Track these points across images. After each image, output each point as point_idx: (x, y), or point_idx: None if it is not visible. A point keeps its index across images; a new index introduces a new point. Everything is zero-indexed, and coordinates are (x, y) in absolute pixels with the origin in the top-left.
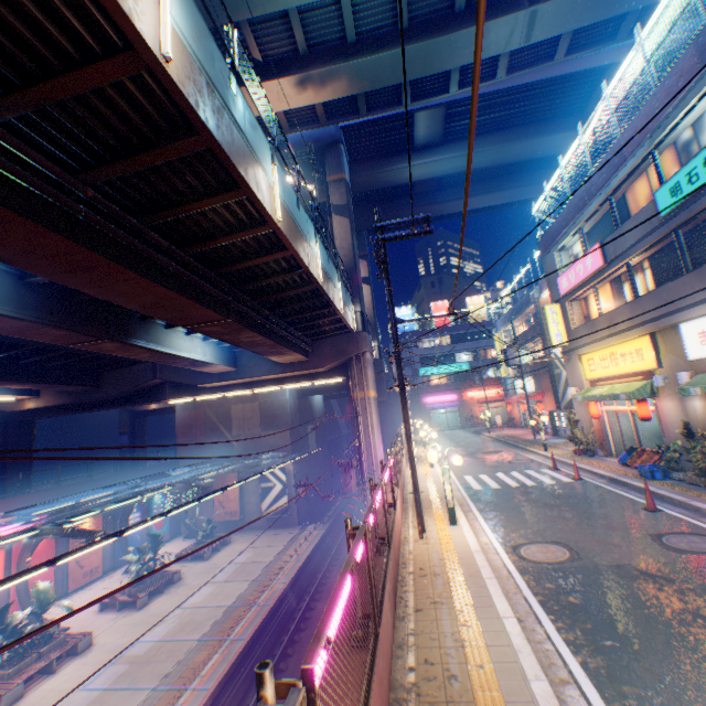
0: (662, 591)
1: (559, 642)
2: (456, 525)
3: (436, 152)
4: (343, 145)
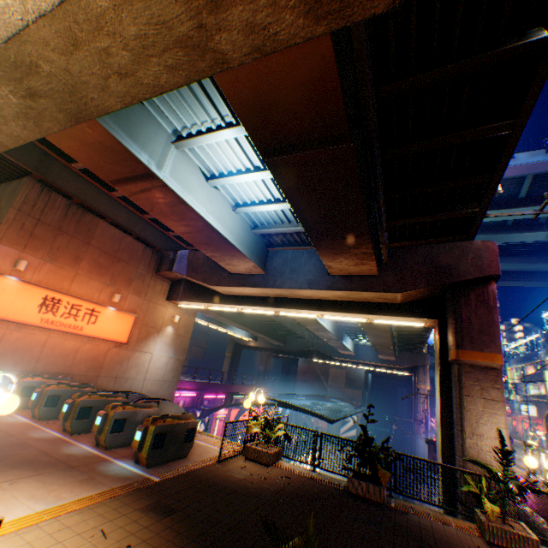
0: None
1: None
2: None
3: None
4: None
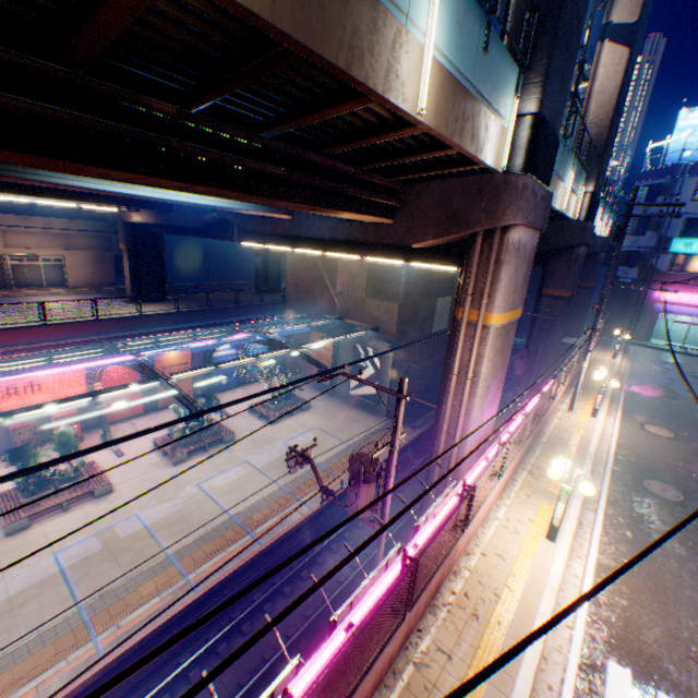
0: None
1: None
2: None
3: None
4: None
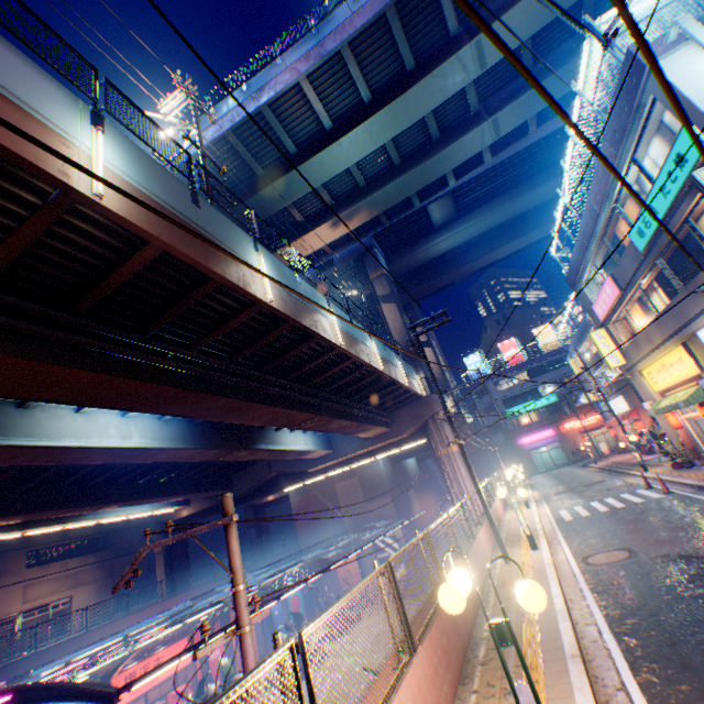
0: (687, 565)
1: (593, 606)
2: (536, 549)
3: (454, 226)
4: (376, 247)
